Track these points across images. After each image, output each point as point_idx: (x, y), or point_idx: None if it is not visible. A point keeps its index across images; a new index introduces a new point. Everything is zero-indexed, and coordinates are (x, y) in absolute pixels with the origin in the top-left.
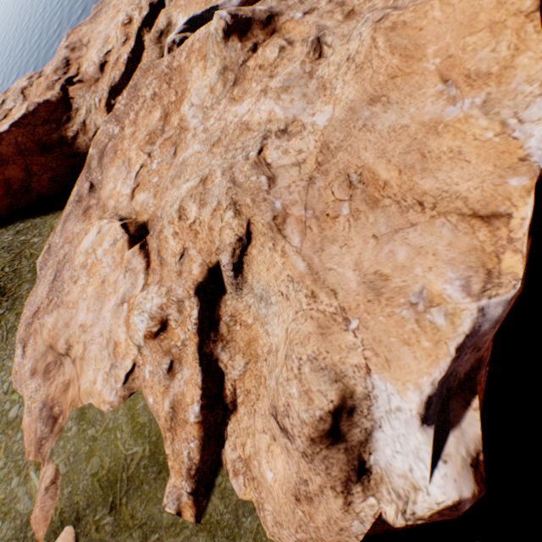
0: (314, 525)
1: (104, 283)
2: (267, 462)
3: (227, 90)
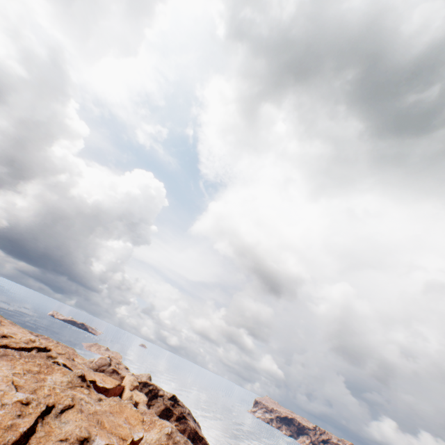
0: None
1: None
2: None
3: (67, 386)
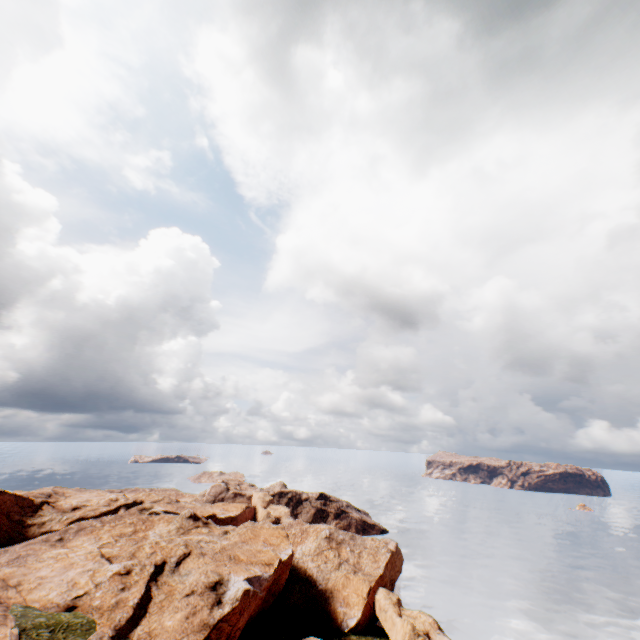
0: (192, 625)
1: (74, 563)
2: (169, 620)
3: (178, 533)
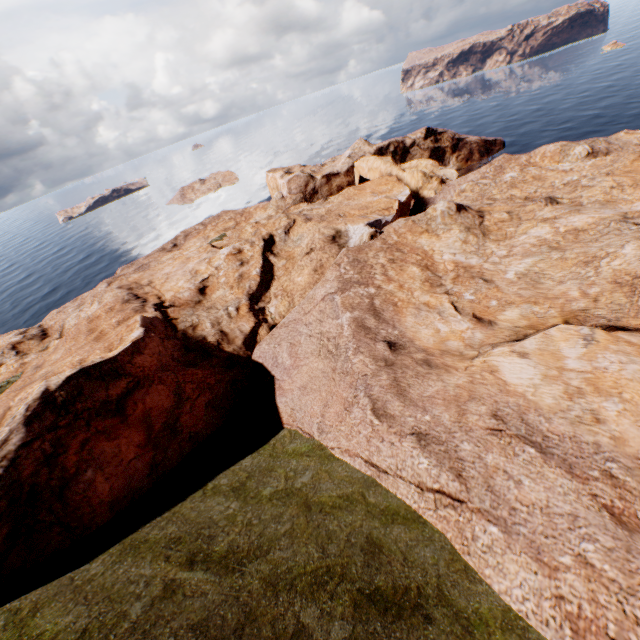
0: None
1: None
2: None
3: (481, 238)
